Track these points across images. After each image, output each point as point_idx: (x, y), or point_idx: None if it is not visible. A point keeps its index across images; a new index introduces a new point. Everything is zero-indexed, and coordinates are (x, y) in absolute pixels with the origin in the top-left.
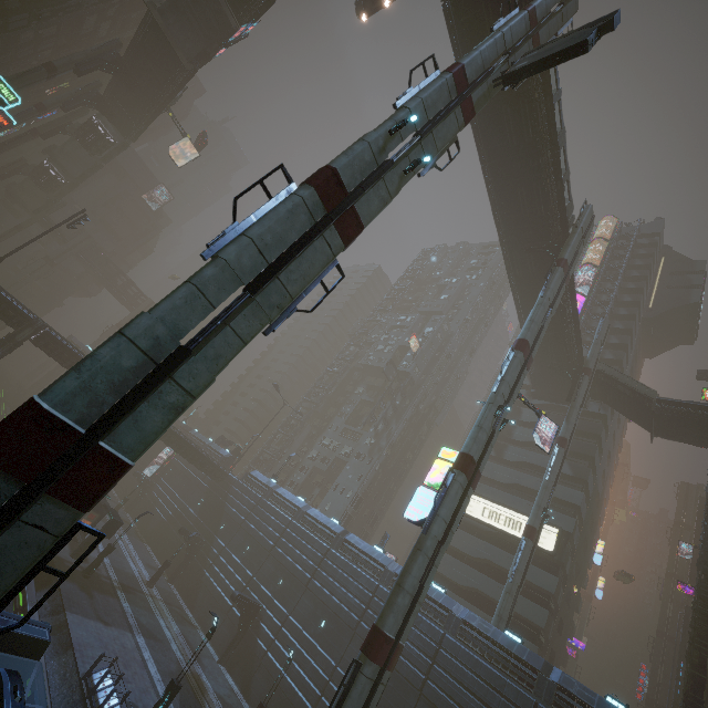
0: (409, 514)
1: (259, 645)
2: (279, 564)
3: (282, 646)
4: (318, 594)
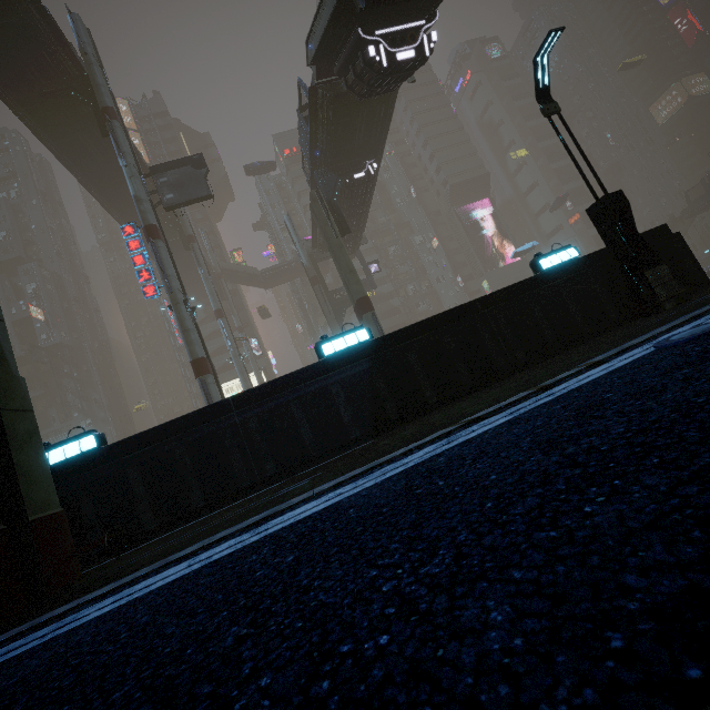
0: None
1: None
2: None
3: None
4: None
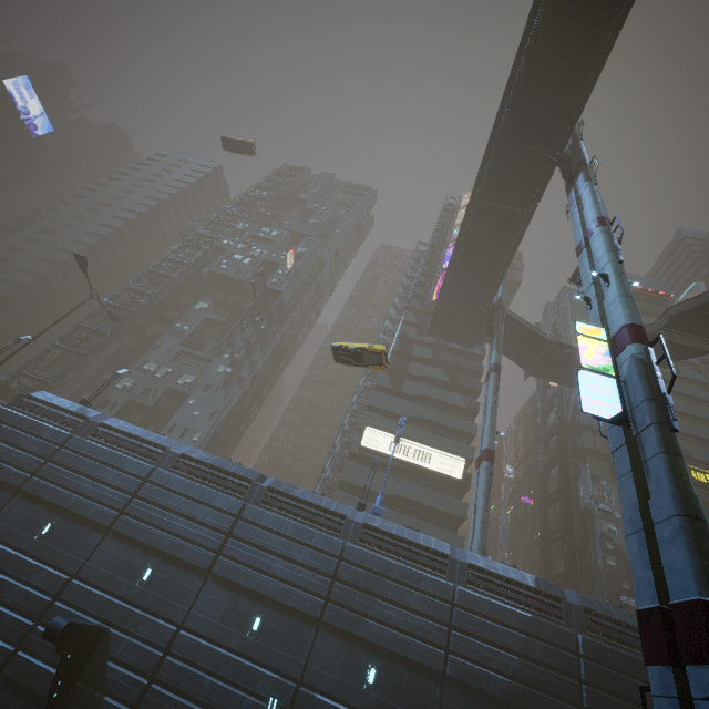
0: (593, 409)
1: (110, 708)
2: (136, 545)
3: (171, 691)
4: (237, 579)
